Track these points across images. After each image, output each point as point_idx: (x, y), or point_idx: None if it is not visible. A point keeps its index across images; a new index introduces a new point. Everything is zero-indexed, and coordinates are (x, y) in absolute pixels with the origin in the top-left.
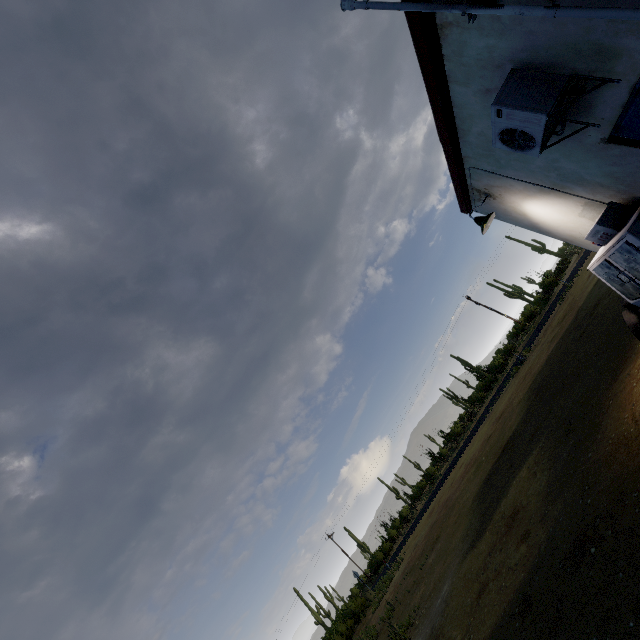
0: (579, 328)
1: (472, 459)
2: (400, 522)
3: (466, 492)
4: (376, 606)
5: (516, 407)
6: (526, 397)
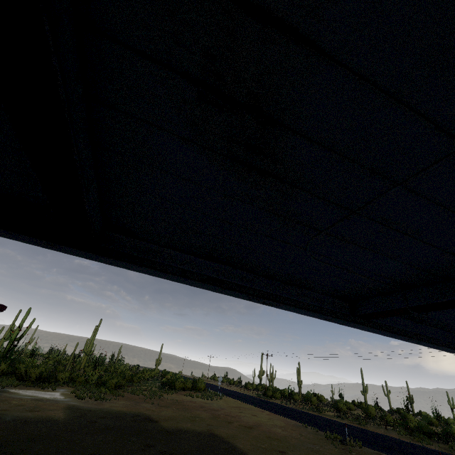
0: (178, 449)
1: (232, 417)
2: (306, 398)
3: (174, 413)
4: (187, 395)
5: (206, 428)
6: (196, 430)
